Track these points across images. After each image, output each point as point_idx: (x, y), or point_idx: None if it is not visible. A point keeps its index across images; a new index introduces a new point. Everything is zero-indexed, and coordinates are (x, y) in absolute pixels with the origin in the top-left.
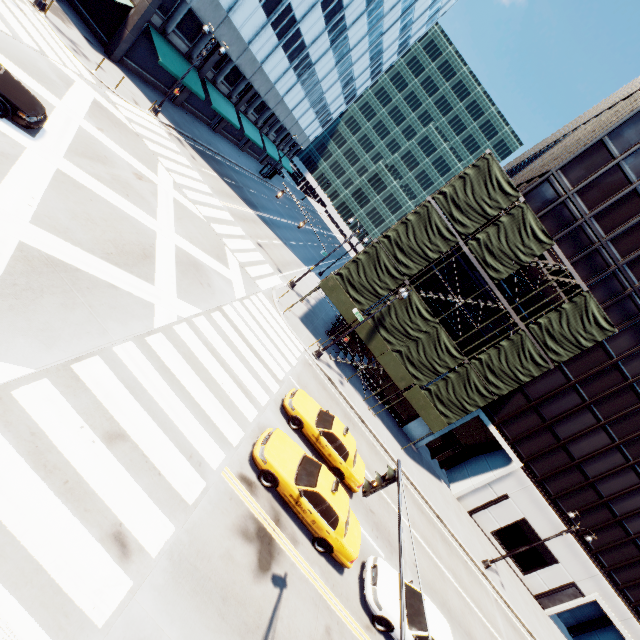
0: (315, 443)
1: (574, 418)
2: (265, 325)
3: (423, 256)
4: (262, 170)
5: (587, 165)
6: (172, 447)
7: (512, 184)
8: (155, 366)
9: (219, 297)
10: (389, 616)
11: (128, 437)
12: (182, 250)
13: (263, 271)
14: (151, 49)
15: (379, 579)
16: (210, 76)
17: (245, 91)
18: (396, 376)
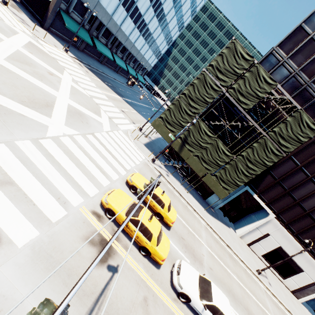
0: (145, 199)
1: (303, 187)
2: (121, 144)
3: (204, 101)
4: (128, 81)
5: (293, 41)
6: (46, 192)
7: (249, 54)
8: (43, 153)
9: (93, 129)
10: (187, 292)
11: (15, 184)
12: (72, 106)
13: (123, 122)
14: (63, 22)
15: (181, 271)
16: (95, 34)
17: (114, 41)
18: (197, 169)
